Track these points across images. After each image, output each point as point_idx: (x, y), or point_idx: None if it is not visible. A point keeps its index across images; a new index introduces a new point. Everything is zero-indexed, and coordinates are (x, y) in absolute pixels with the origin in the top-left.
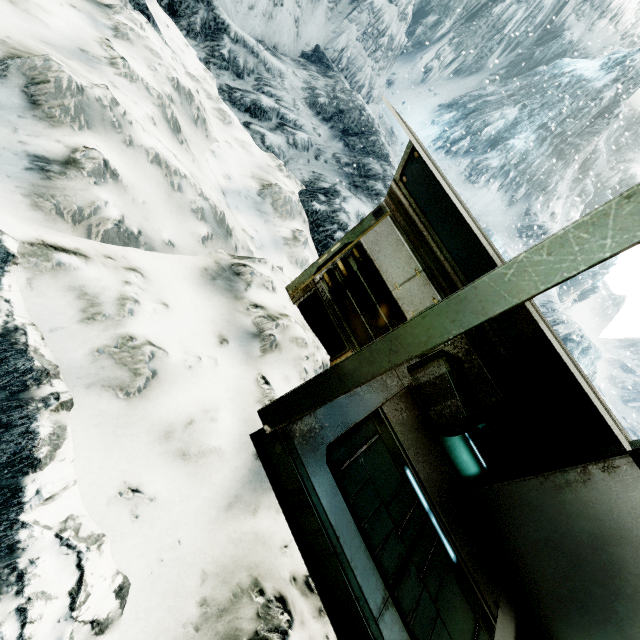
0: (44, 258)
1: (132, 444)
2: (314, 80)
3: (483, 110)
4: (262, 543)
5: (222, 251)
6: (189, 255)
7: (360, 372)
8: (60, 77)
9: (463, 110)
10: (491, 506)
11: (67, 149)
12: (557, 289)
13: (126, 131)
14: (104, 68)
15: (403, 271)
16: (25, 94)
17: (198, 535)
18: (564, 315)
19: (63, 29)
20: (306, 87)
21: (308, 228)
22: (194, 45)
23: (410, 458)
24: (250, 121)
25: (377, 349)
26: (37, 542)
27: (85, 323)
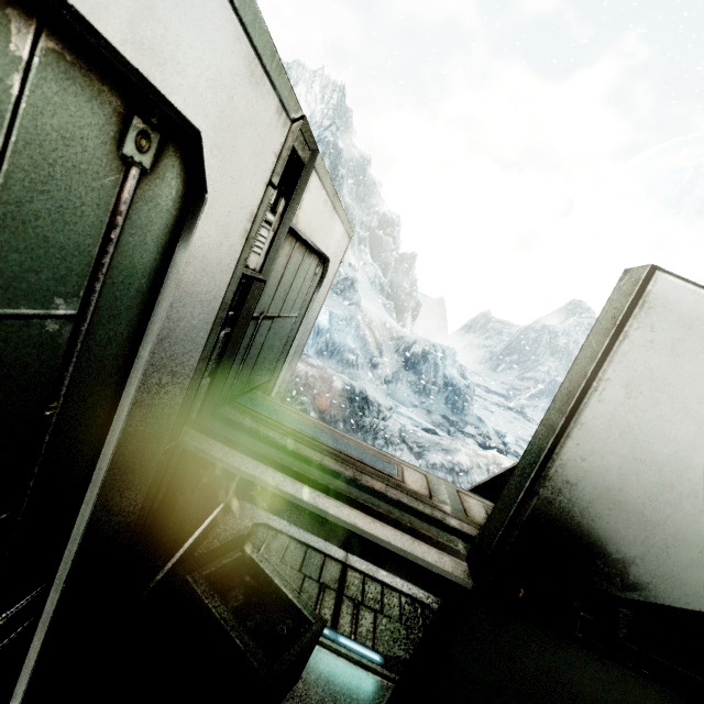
0: None
1: None
2: None
3: None
4: None
5: None
6: None
7: None
8: None
9: None
10: None
11: None
12: (394, 319)
13: None
14: None
15: None
16: None
17: None
18: (411, 337)
19: None
20: None
21: None
22: None
23: None
24: None
25: None
26: None
27: None
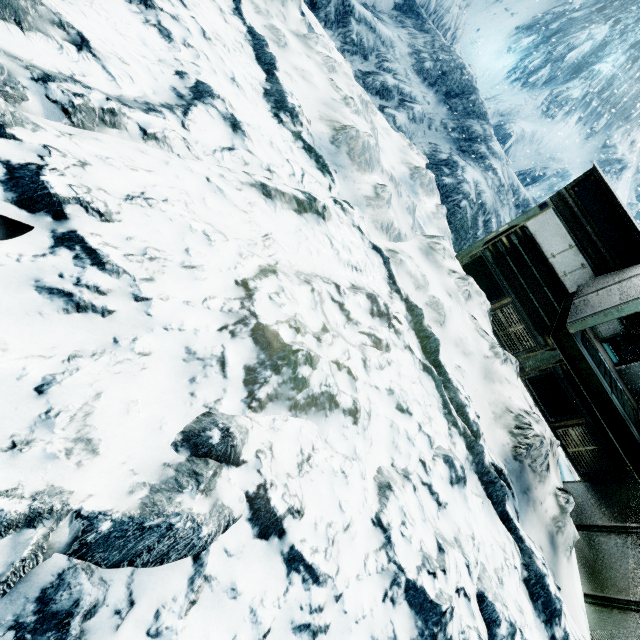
0: (396, 258)
1: (449, 348)
2: (414, 39)
3: (568, 30)
4: (501, 395)
5: (418, 233)
6: (409, 240)
7: (629, 310)
8: (364, 141)
9: (544, 32)
10: (633, 372)
11: (372, 187)
12: None
13: (380, 163)
14: (345, 110)
15: (559, 245)
16: (348, 155)
17: (481, 388)
18: None
19: (320, 85)
20: (411, 52)
21: (439, 200)
22: (331, 35)
23: (598, 349)
24: (381, 104)
25: (639, 303)
26: (453, 379)
27: (417, 290)
